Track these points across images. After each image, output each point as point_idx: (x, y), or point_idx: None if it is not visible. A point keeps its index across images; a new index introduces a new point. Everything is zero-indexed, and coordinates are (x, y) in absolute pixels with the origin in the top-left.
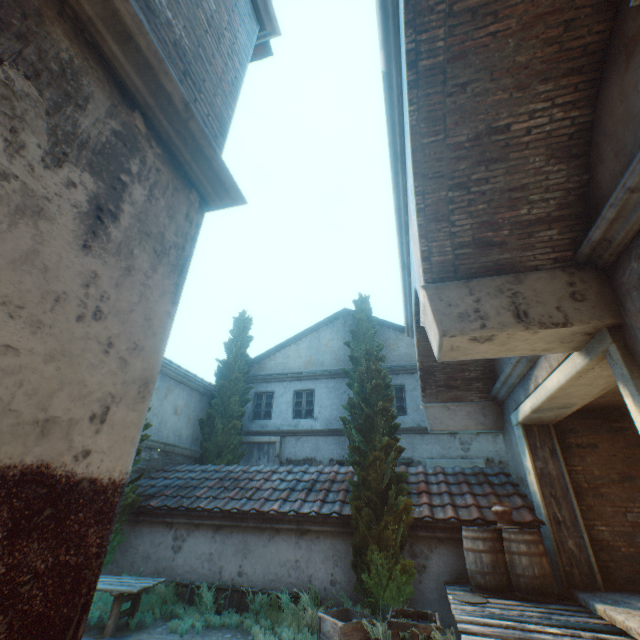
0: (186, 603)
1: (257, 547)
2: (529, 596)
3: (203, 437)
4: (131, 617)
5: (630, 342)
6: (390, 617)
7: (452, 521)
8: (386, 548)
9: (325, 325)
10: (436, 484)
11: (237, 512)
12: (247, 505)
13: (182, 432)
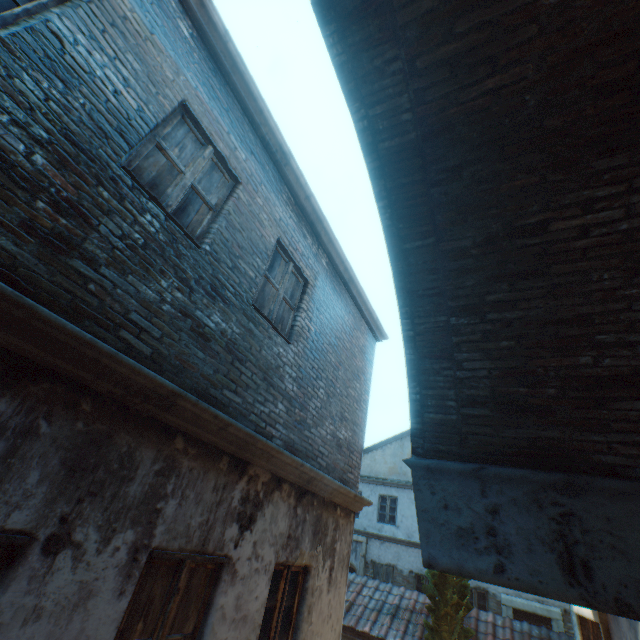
0: None
1: None
2: None
3: None
4: None
5: (609, 628)
6: None
7: None
8: None
9: (408, 435)
10: (502, 639)
11: None
12: (345, 618)
13: None
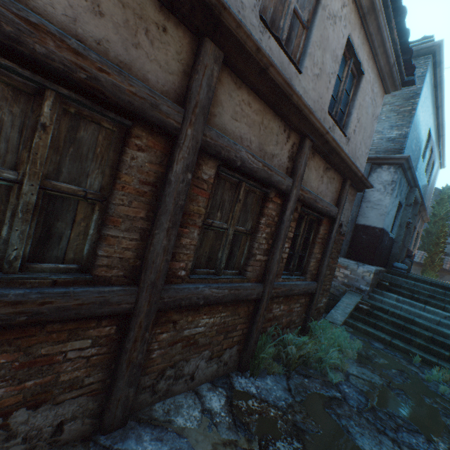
0: None
1: None
2: None
3: None
4: None
5: None
6: None
7: None
8: (432, 271)
9: None
10: None
11: None
12: None
13: None
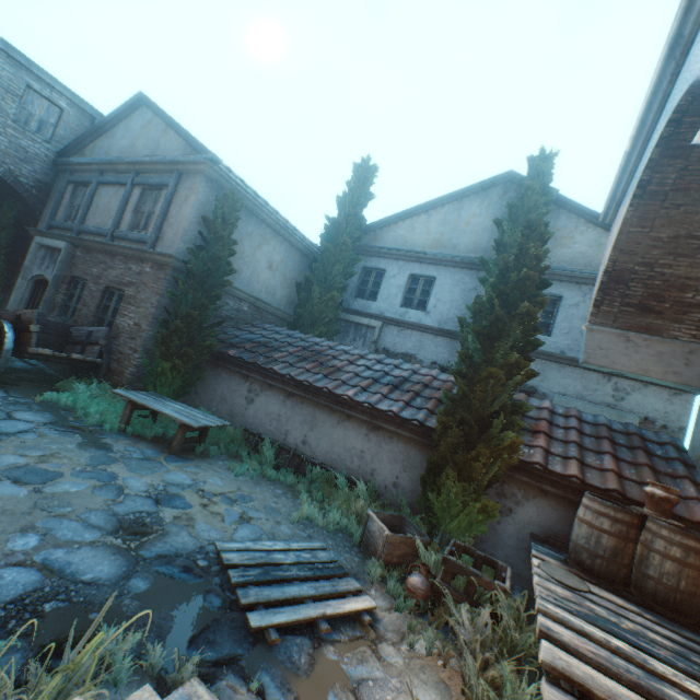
0: (251, 449)
1: (324, 425)
2: (652, 604)
3: (298, 303)
4: (198, 445)
5: None
6: (447, 553)
7: (571, 480)
8: (468, 480)
9: (473, 193)
10: (563, 429)
11: (309, 386)
12: (321, 382)
13: (276, 291)
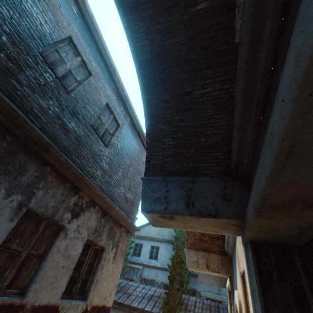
0: None
1: None
2: None
3: None
4: None
5: (233, 283)
6: None
7: None
8: None
9: None
10: (198, 307)
11: (122, 303)
12: (126, 300)
13: None
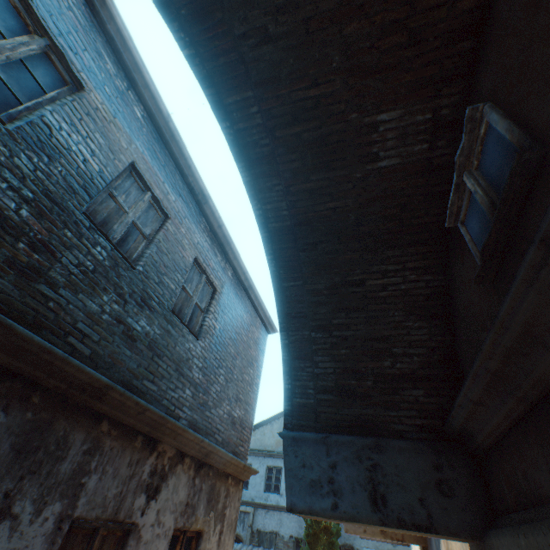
0: None
1: None
2: None
3: None
4: None
5: None
6: None
7: None
8: None
9: None
10: None
11: None
12: None
13: None
